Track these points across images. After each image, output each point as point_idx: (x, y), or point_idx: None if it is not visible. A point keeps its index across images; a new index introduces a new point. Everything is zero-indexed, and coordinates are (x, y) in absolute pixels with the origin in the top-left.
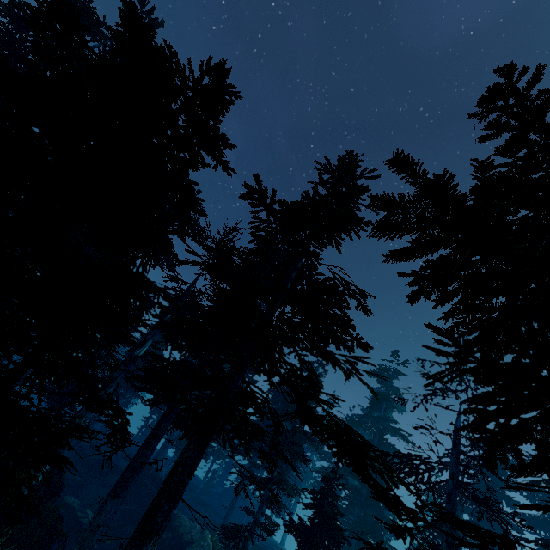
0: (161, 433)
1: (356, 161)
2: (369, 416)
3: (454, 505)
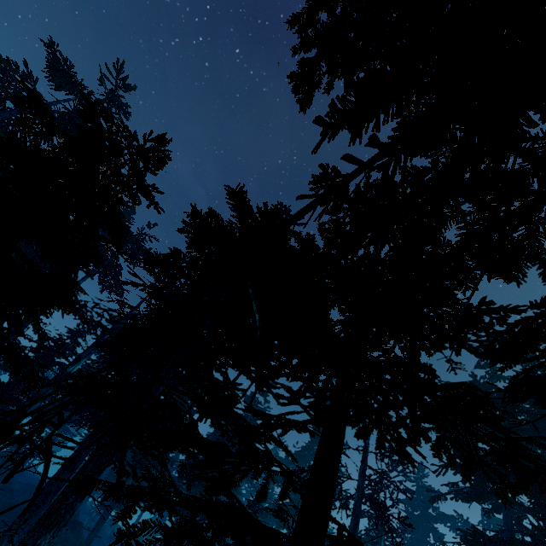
0: (83, 455)
1: (286, 210)
2: (309, 449)
3: (358, 516)
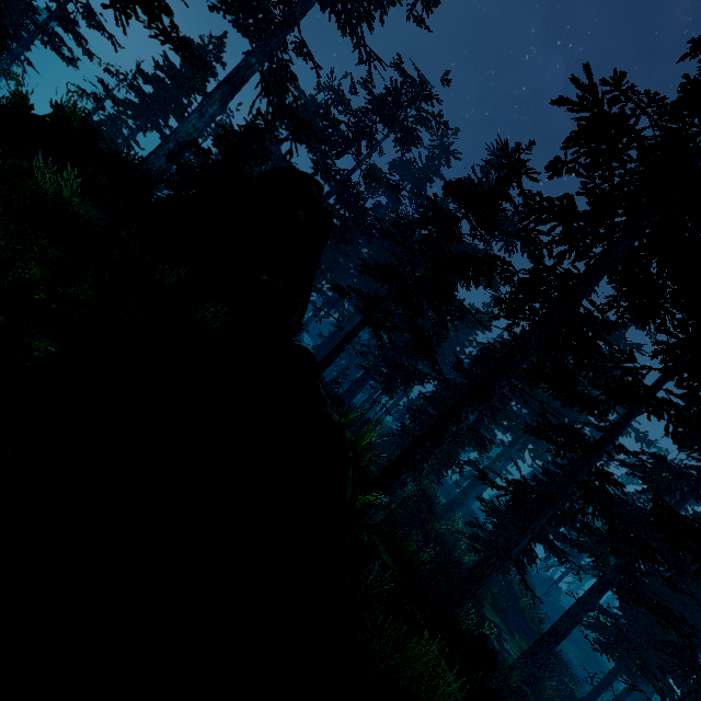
0: None
1: None
2: None
3: None
